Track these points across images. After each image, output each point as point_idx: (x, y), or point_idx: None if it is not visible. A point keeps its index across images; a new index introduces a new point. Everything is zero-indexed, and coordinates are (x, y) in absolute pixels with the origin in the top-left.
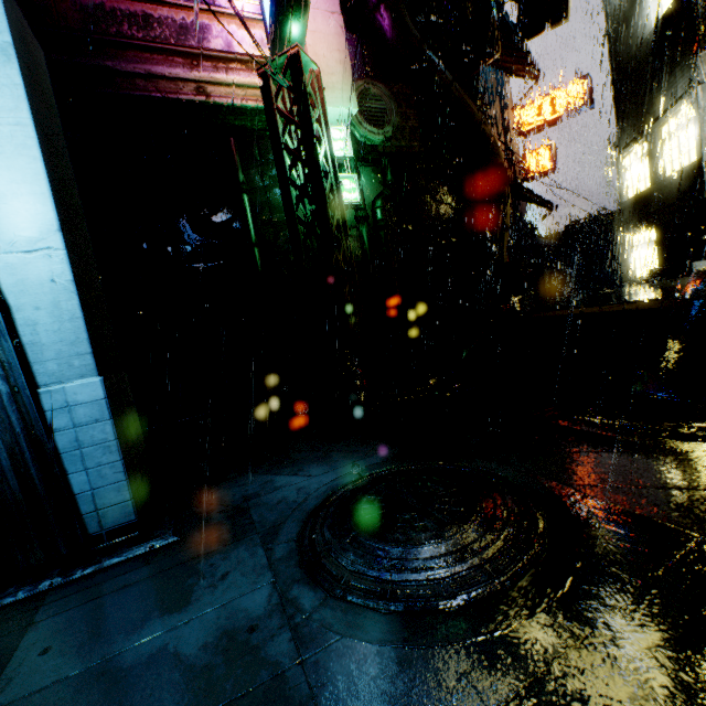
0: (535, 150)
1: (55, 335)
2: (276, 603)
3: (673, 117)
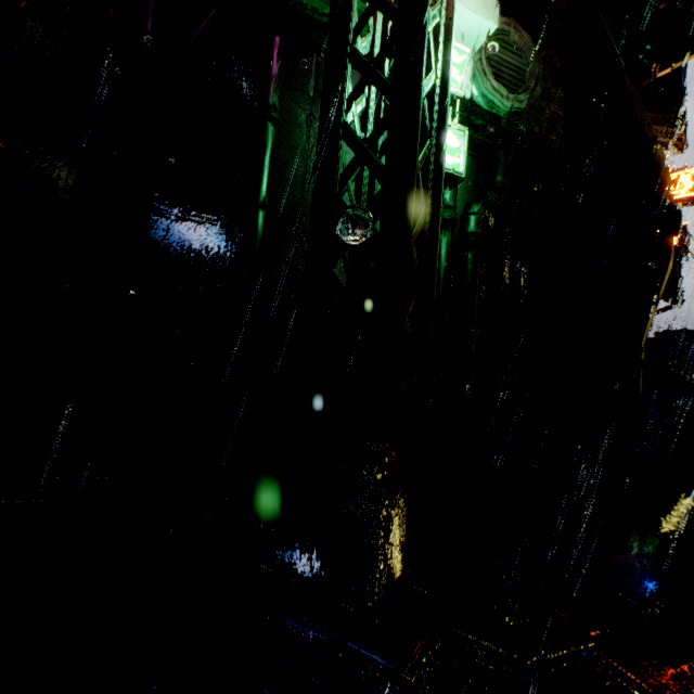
0: None
1: None
2: None
3: None
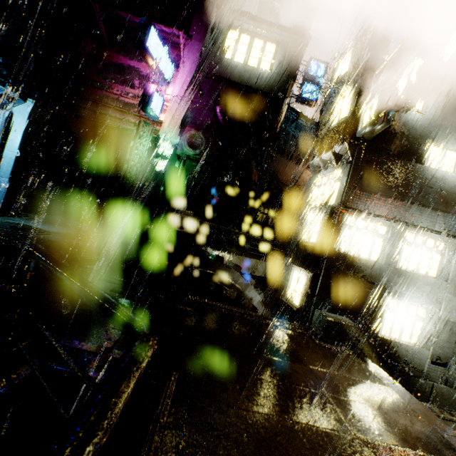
0: None
1: (6, 168)
2: None
3: None
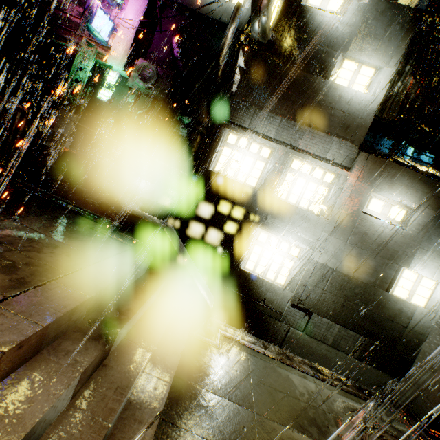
0: None
1: None
2: None
3: None
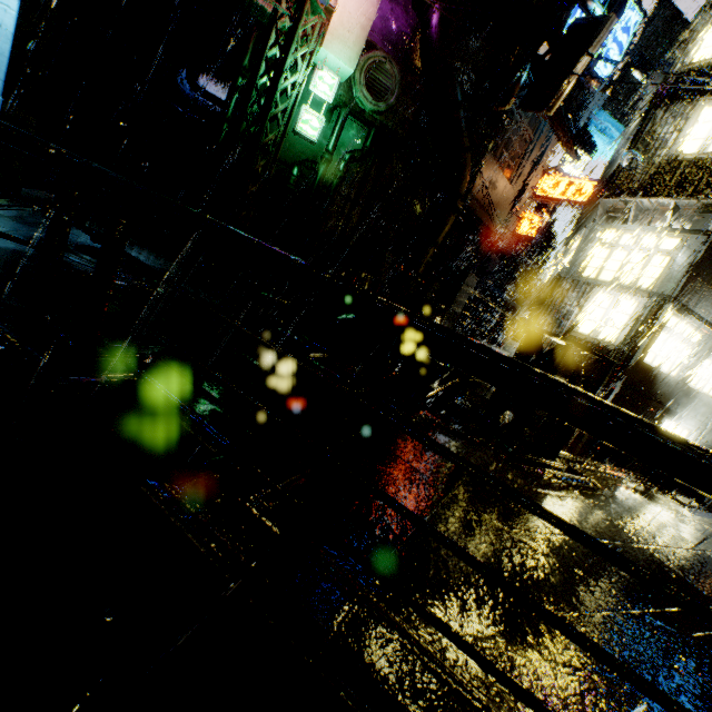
0: (533, 215)
1: None
2: (2, 231)
3: (579, 238)
